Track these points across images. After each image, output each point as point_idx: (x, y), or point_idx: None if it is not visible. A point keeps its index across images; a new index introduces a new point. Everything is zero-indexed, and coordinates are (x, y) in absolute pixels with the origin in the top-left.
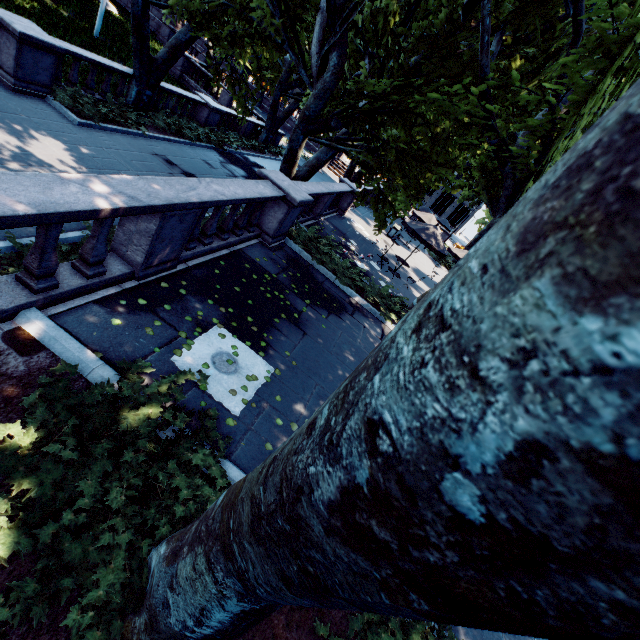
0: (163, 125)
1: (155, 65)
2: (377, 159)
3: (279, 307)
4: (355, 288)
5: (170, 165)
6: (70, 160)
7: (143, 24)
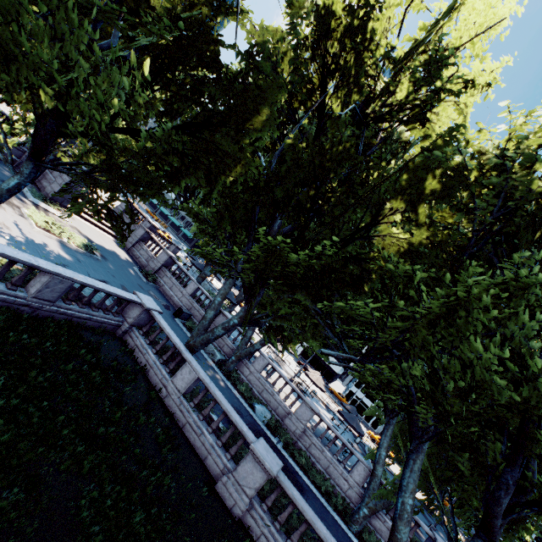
0: None
1: None
2: None
3: None
4: None
5: None
6: None
7: None
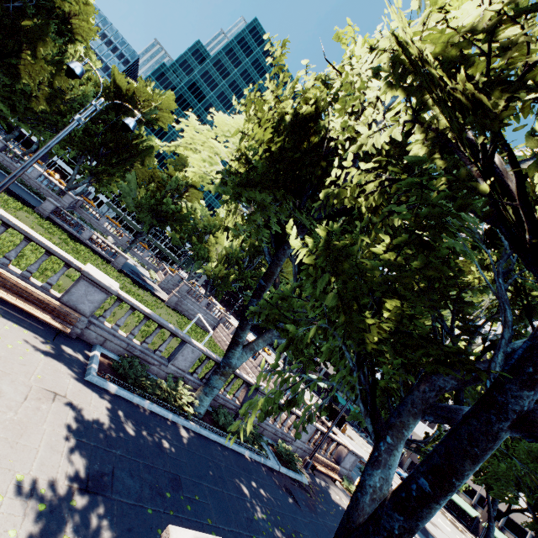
0: None
1: None
2: None
3: None
4: None
5: None
6: None
7: None
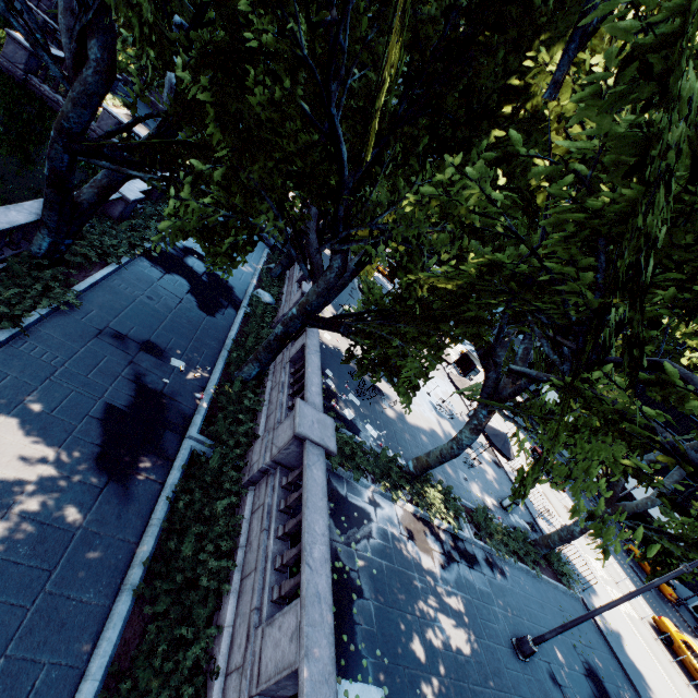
0: (82, 261)
1: (78, 210)
2: (382, 357)
3: (347, 585)
4: (366, 474)
5: (122, 343)
6: (36, 446)
7: (68, 178)
